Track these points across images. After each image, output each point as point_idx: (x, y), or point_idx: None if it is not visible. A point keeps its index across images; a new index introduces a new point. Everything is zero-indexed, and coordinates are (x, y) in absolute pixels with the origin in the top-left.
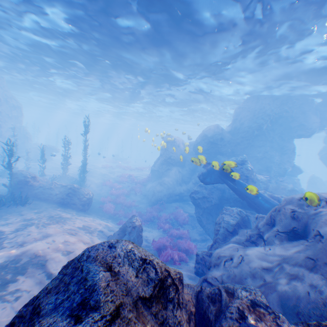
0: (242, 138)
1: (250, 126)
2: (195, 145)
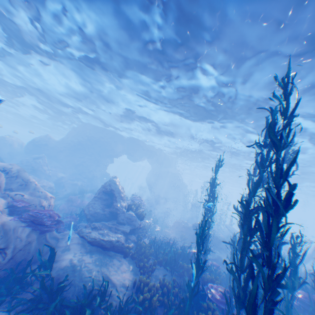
0: (66, 148)
1: (73, 141)
2: (25, 145)
